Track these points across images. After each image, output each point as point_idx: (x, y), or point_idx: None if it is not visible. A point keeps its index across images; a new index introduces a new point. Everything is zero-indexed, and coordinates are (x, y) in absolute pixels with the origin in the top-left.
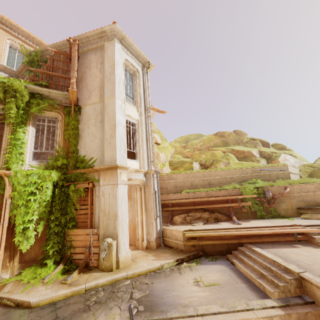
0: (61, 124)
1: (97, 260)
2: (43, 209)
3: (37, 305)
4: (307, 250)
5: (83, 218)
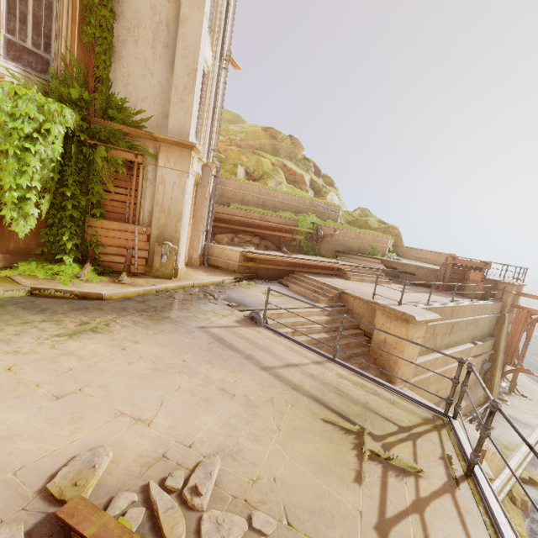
0: None
1: (145, 266)
2: (50, 174)
3: (110, 298)
4: (341, 281)
5: (117, 207)
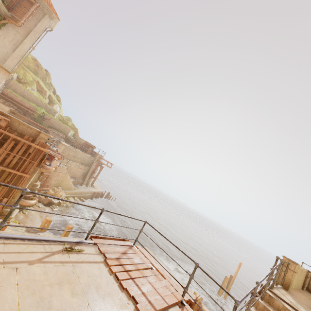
0: None
1: None
2: None
3: None
4: None
5: None
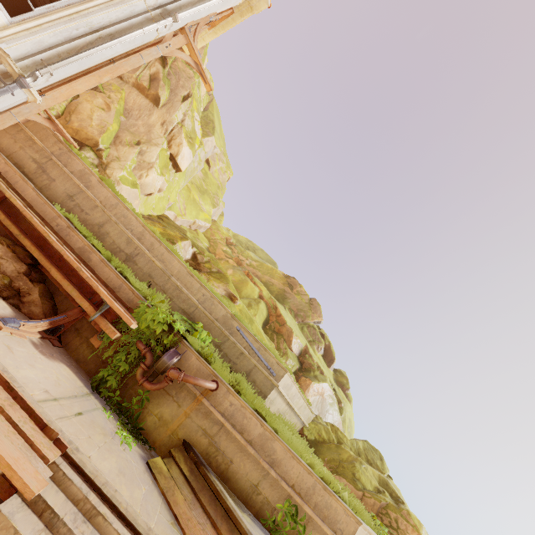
0: None
1: None
2: None
3: None
4: None
5: None
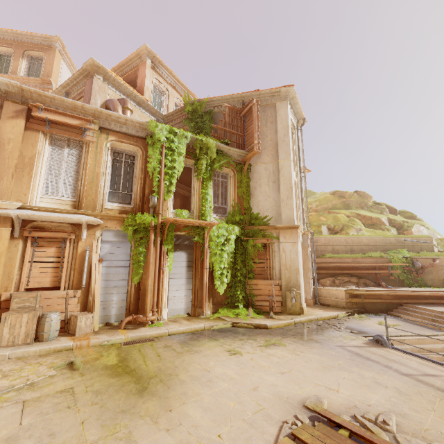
0: (233, 180)
1: (281, 307)
2: (231, 259)
3: (271, 328)
4: None
5: (260, 271)
